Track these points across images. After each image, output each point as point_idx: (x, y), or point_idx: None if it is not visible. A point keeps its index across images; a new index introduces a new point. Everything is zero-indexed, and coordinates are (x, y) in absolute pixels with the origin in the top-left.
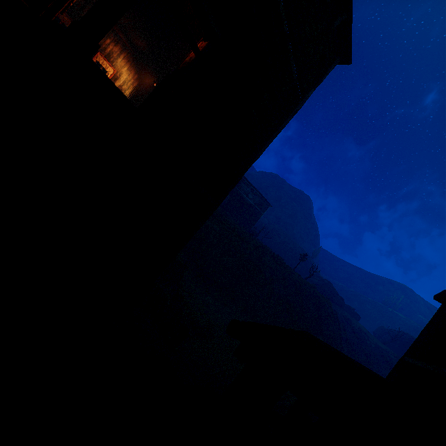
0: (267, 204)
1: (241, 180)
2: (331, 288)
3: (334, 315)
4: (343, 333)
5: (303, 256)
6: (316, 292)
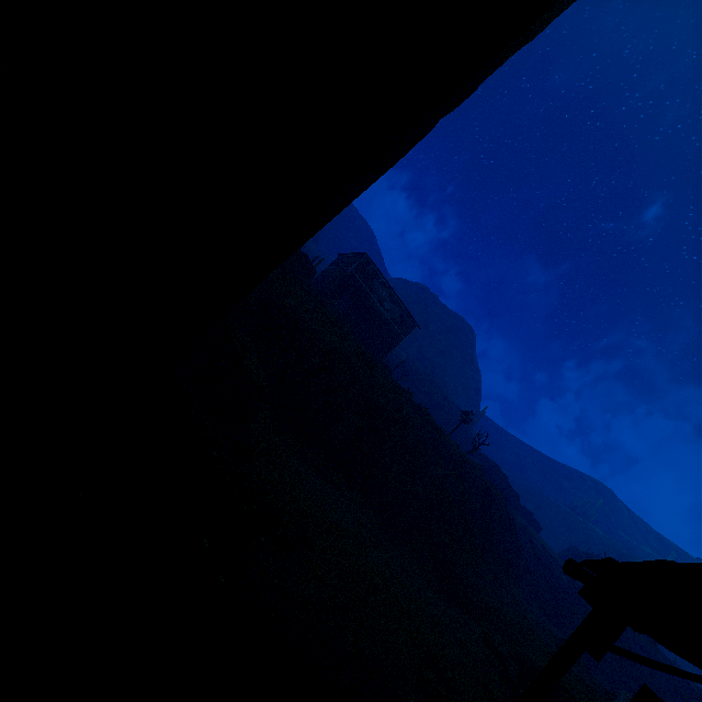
0: (412, 323)
1: (375, 277)
2: (501, 476)
3: (511, 521)
4: (520, 553)
5: (466, 416)
6: (485, 478)
